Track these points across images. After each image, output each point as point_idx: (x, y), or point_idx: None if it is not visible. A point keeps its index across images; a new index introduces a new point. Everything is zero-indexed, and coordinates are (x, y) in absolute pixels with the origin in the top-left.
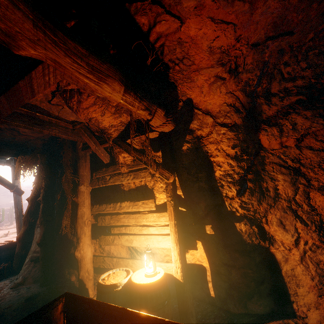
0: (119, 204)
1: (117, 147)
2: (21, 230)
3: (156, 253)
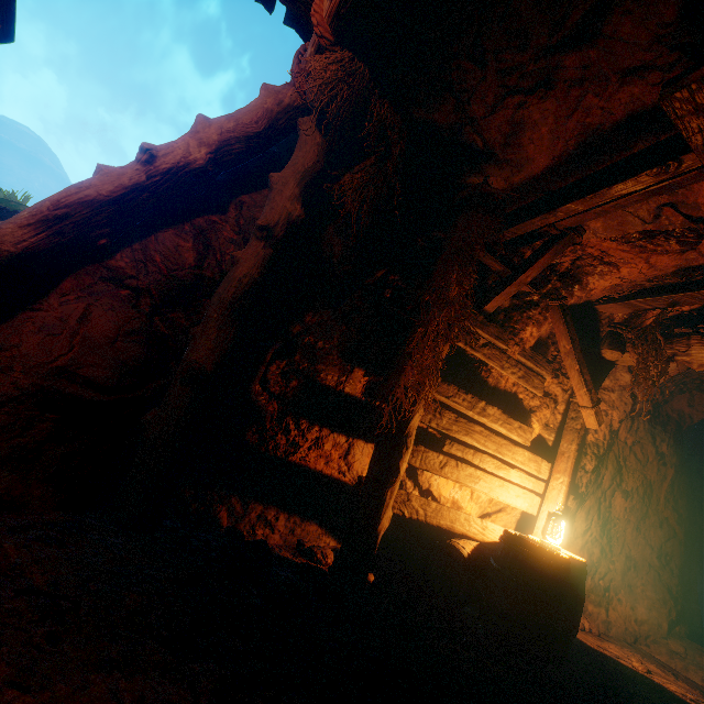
0: (484, 404)
1: (545, 313)
2: (6, 232)
3: (462, 508)
